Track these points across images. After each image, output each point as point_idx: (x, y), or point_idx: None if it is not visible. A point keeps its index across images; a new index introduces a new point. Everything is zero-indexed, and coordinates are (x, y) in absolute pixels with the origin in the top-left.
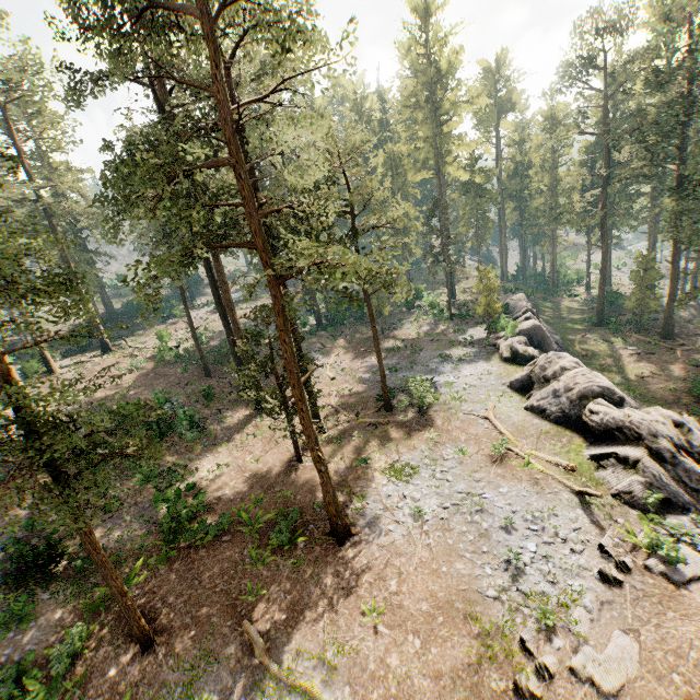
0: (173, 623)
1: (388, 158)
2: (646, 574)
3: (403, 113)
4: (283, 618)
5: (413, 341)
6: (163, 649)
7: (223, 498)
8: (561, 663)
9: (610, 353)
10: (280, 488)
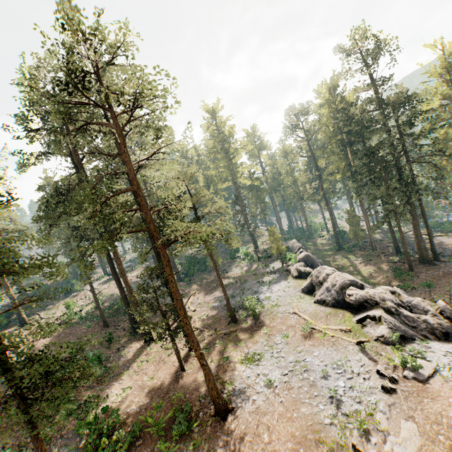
0: None
1: (205, 178)
2: (406, 381)
3: (210, 156)
4: None
5: (240, 277)
6: None
7: (131, 412)
8: None
9: (350, 264)
10: (173, 393)
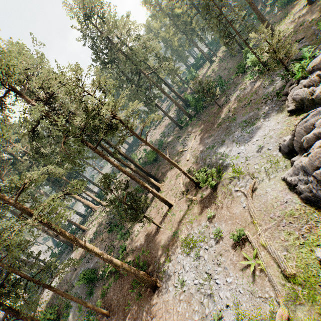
0: (114, 308)
1: None
2: None
3: None
4: None
5: (234, 110)
6: (110, 318)
7: (137, 247)
8: None
9: None
10: (151, 244)
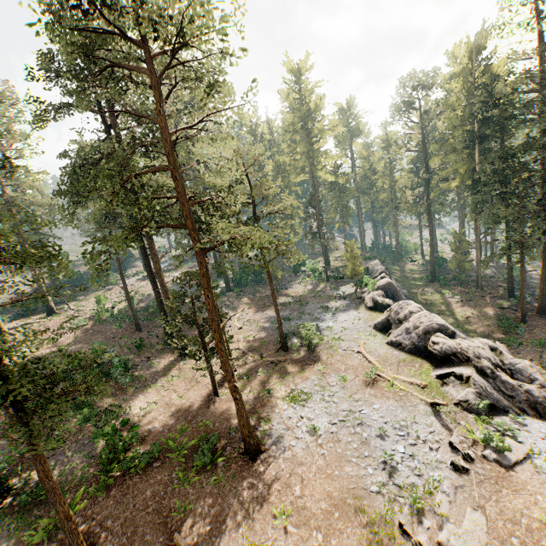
0: (110, 544)
1: (276, 165)
2: (485, 462)
3: (285, 136)
4: (208, 528)
5: (301, 297)
6: None
7: (153, 430)
8: (431, 539)
9: (443, 301)
10: (201, 418)
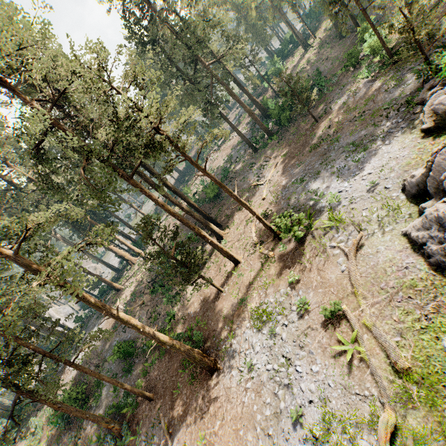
0: (159, 391)
1: None
2: None
3: None
4: (181, 414)
5: (337, 125)
6: (154, 403)
7: (189, 315)
8: None
9: None
10: (208, 313)
